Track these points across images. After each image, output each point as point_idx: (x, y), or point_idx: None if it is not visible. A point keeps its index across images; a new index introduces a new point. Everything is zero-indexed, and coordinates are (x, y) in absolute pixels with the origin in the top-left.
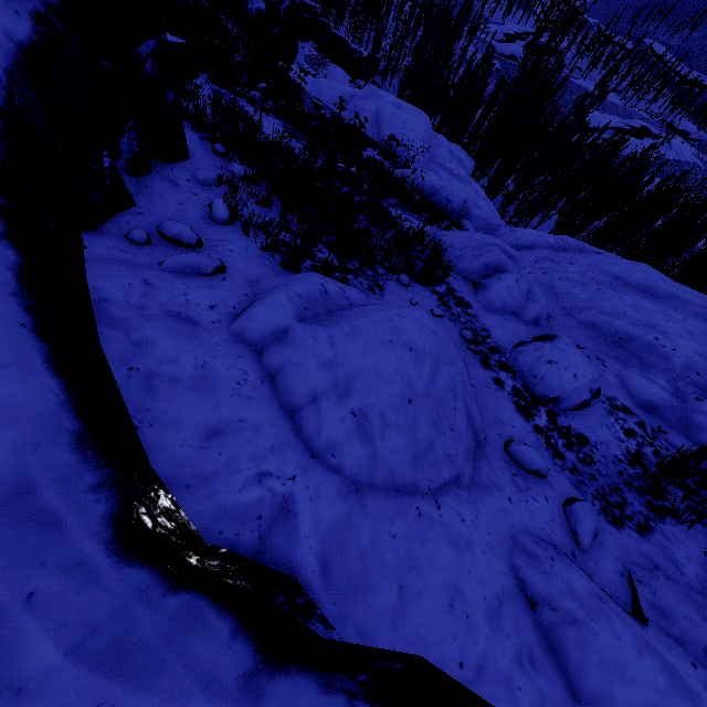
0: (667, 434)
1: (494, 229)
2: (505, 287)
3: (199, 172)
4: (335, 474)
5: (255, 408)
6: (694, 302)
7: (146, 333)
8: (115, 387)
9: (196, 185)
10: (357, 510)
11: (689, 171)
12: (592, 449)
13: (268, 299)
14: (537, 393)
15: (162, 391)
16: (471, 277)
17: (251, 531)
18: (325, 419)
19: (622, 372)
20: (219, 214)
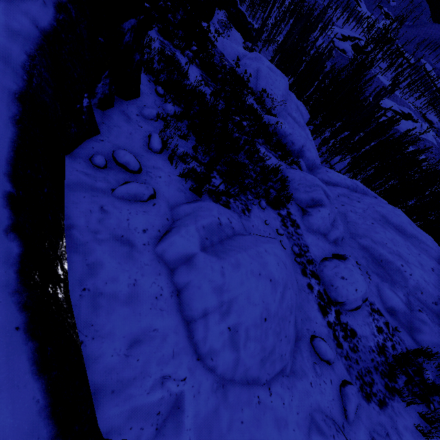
0: (400, 332)
1: (316, 167)
2: (321, 217)
3: (145, 110)
4: (211, 373)
5: (165, 318)
6: (425, 242)
7: (98, 255)
8: (77, 342)
9: (141, 118)
10: (221, 402)
11: (430, 148)
12: (358, 340)
13: (184, 230)
14: (331, 297)
15: (104, 308)
16: (301, 205)
17: (151, 425)
18: (210, 331)
19: (379, 285)
20: (155, 146)
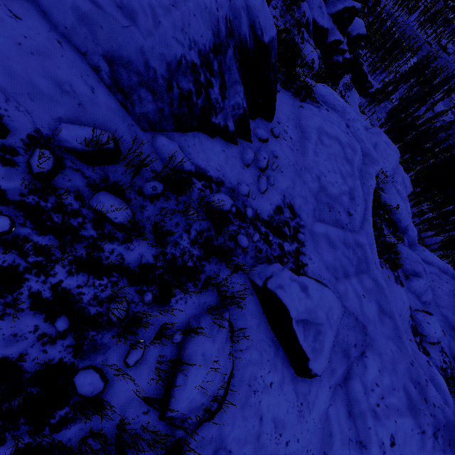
0: None
1: (415, 244)
2: (419, 284)
3: None
4: None
5: None
6: None
7: None
8: None
9: None
10: None
11: None
12: (430, 358)
13: None
14: (418, 330)
15: None
16: (405, 272)
17: None
18: None
19: (450, 341)
20: None
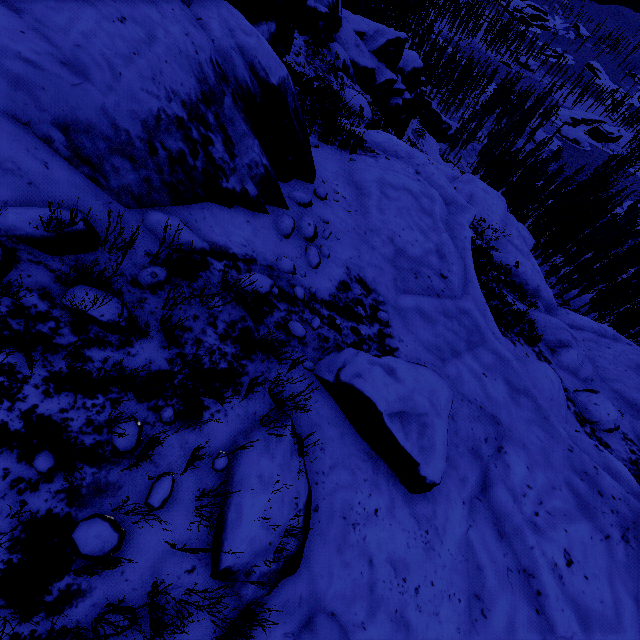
0: None
1: (554, 308)
2: (570, 357)
3: None
4: None
5: None
6: None
7: None
8: None
9: None
10: None
11: None
12: (611, 451)
13: None
14: (586, 417)
15: None
16: (549, 345)
17: None
18: None
19: (633, 423)
20: None
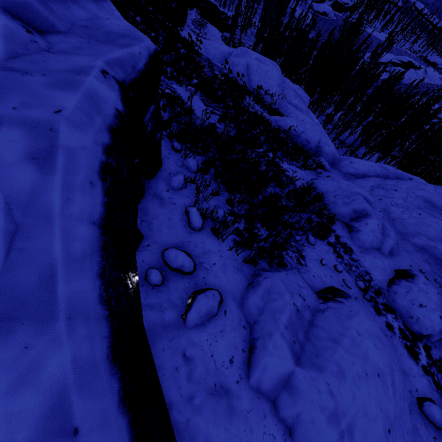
0: None
1: (337, 160)
2: (371, 230)
3: (173, 180)
4: None
5: None
6: None
7: (203, 432)
8: None
9: (172, 192)
10: None
11: None
12: None
13: (270, 344)
14: (414, 330)
15: None
16: (344, 220)
17: None
18: None
19: None
20: (196, 224)
